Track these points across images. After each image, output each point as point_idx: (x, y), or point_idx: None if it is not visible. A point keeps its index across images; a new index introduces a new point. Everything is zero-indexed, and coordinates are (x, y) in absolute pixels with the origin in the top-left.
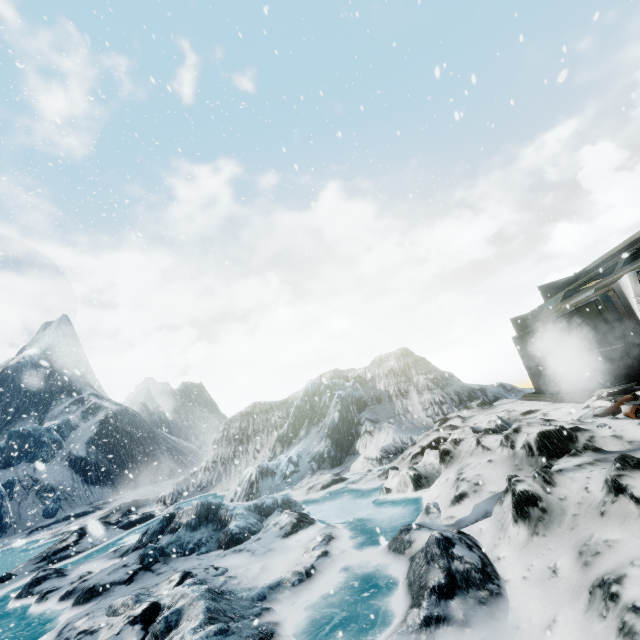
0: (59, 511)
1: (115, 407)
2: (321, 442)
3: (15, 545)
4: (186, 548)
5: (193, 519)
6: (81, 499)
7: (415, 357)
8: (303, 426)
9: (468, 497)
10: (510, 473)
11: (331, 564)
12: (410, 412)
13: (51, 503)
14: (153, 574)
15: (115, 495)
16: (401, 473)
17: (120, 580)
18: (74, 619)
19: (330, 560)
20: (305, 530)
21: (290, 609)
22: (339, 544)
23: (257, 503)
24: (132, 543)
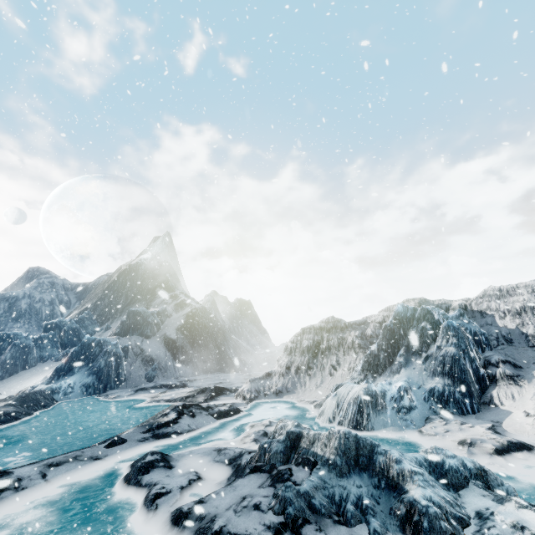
0: (155, 378)
1: (198, 305)
2: (434, 377)
3: (126, 399)
4: (344, 509)
5: (337, 456)
6: (171, 372)
7: None
8: (399, 353)
9: None
10: None
11: None
12: None
13: (151, 370)
14: None
15: (194, 375)
16: None
17: None
18: None
19: None
20: None
21: None
22: None
23: (428, 458)
24: (236, 447)
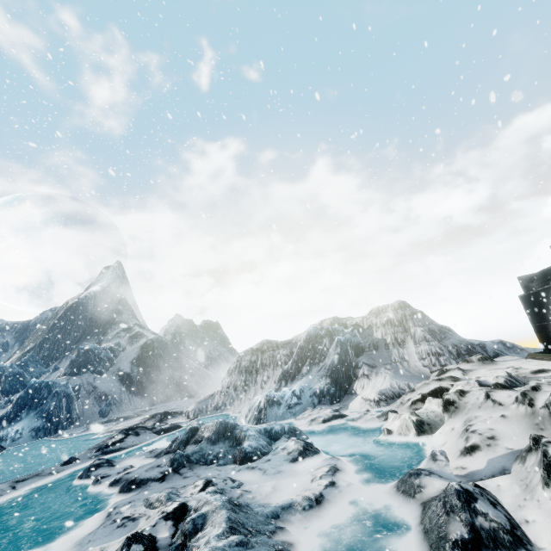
0: (110, 413)
1: (153, 336)
2: (321, 380)
3: (79, 435)
4: (207, 458)
5: (213, 434)
6: (126, 406)
7: (412, 310)
8: (305, 364)
9: (480, 450)
10: (529, 431)
11: (339, 495)
12: (406, 360)
13: (105, 406)
14: (180, 477)
15: (150, 405)
16: (402, 417)
17: (155, 477)
18: (120, 504)
19: (337, 491)
20: (310, 458)
21: (302, 532)
22: (344, 476)
23: (267, 428)
24: (164, 447)
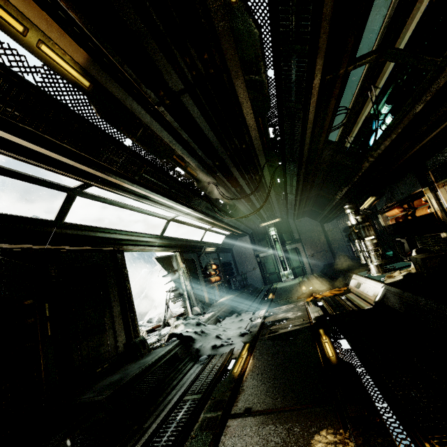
0: None
1: None
2: None
3: None
4: None
5: None
6: None
7: None
8: None
9: None
10: None
11: None
12: None
13: None
14: None
15: None
16: None
17: None
18: None
19: None
20: None
21: None
22: None
23: None
24: None
